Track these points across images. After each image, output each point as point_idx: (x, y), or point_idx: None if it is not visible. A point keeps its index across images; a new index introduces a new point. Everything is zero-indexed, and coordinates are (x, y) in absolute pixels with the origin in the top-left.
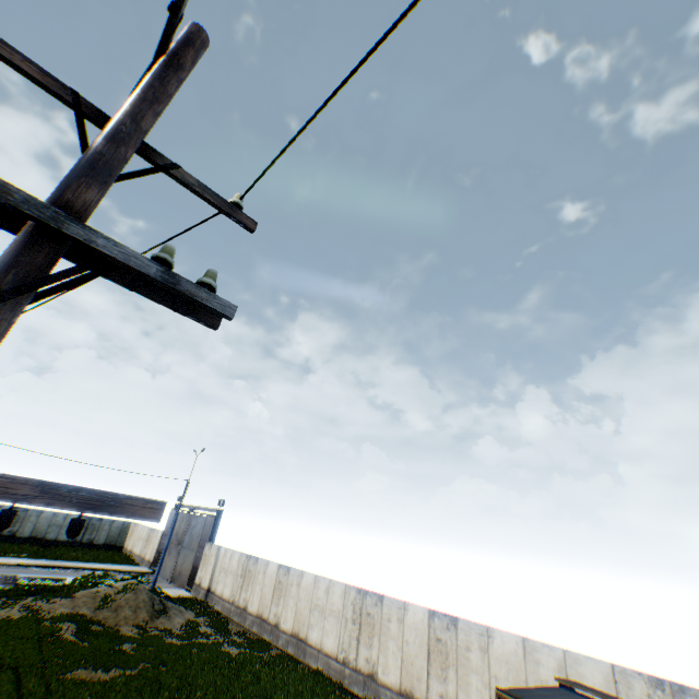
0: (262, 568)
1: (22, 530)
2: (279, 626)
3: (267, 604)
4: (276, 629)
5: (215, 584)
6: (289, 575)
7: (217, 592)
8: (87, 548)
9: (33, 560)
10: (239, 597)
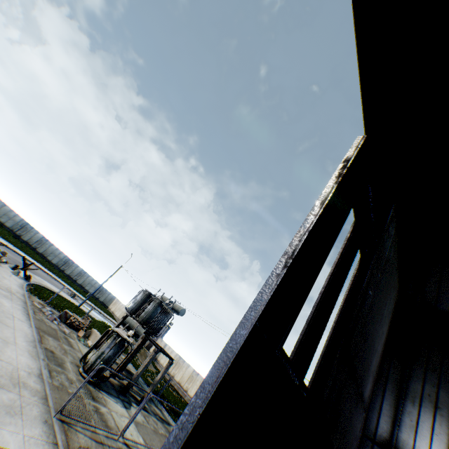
0: (186, 366)
1: (79, 280)
2: (187, 391)
3: (184, 380)
4: (186, 392)
5: (160, 358)
6: (198, 376)
7: (161, 362)
8: (97, 301)
9: (92, 303)
10: (171, 370)
